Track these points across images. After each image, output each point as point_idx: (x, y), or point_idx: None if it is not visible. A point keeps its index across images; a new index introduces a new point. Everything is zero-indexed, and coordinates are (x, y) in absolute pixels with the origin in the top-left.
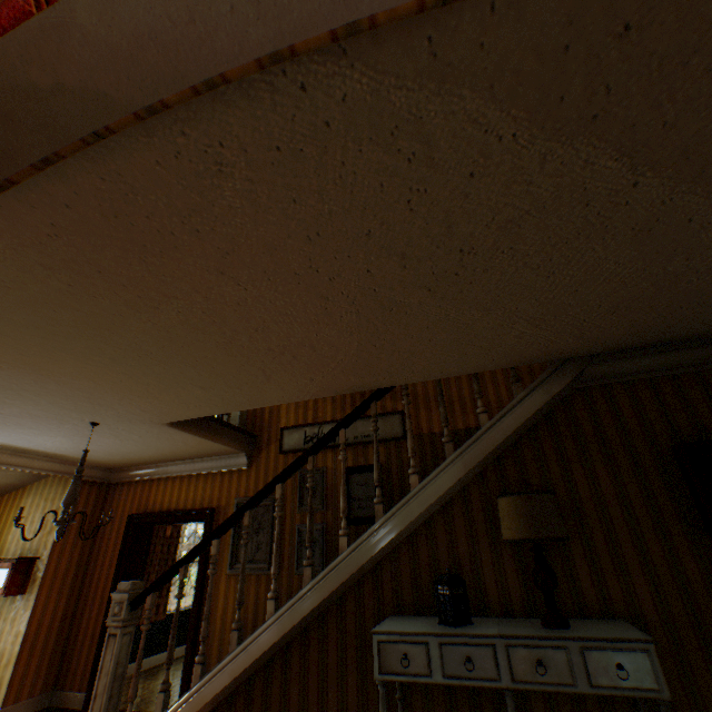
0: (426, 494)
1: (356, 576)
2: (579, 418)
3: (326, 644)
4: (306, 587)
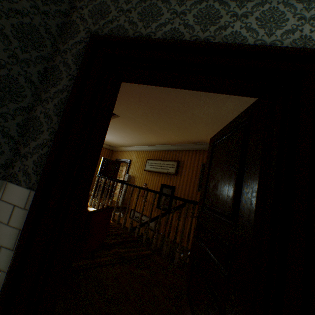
0: None
1: None
2: None
3: None
4: None
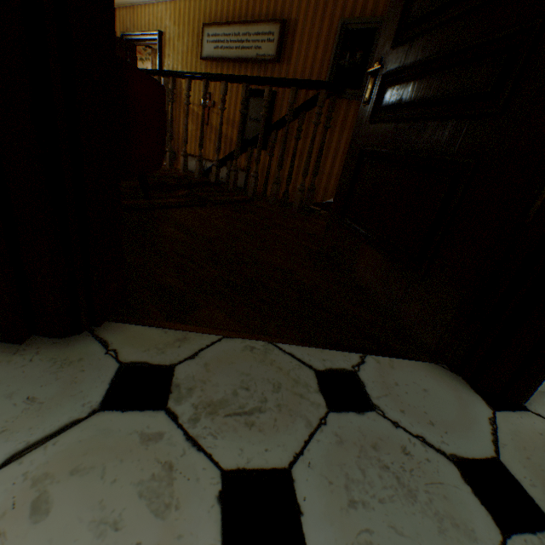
0: None
1: None
2: None
3: None
4: None
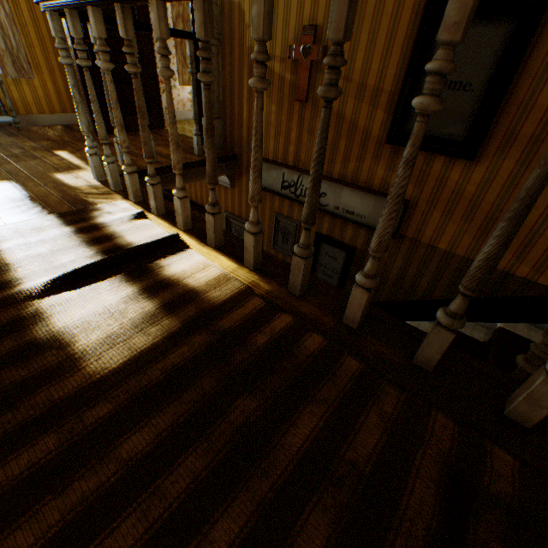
0: None
1: None
2: None
3: None
4: None
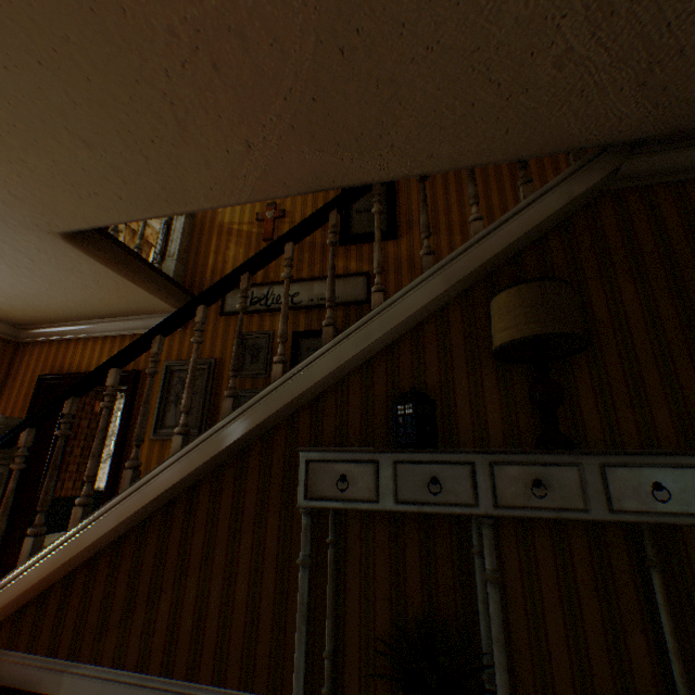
0: (392, 314)
1: (290, 410)
2: (604, 227)
3: (244, 486)
4: (224, 421)
